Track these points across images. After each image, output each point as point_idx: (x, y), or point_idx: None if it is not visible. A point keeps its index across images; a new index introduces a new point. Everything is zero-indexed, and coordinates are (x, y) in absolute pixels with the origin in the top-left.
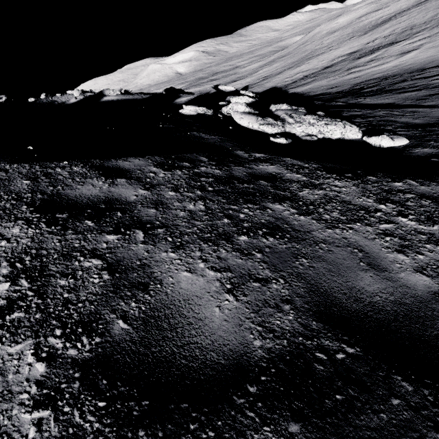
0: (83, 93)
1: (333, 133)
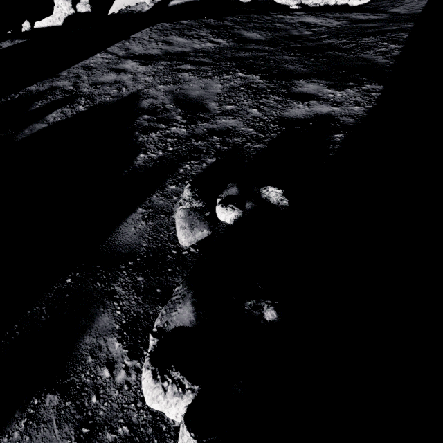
0: (152, 0)
1: (330, 1)
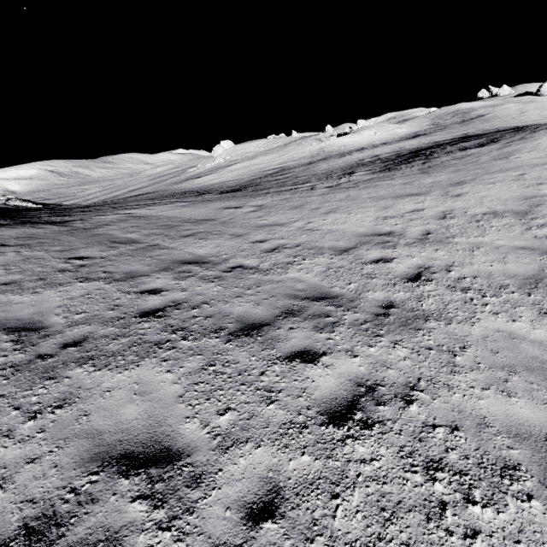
0: None
1: (24, 205)
